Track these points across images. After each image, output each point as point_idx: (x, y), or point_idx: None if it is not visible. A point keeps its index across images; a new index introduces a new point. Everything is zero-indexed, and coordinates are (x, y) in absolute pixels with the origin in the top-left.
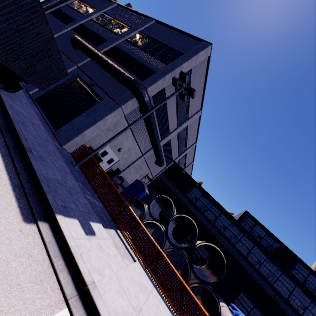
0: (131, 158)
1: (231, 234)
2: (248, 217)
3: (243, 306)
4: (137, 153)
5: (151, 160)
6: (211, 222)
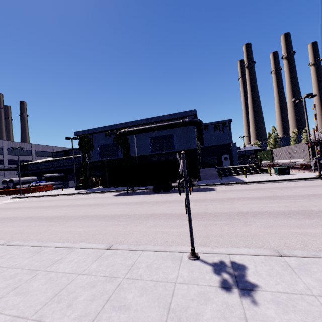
0: (1, 180)
1: (43, 166)
2: (54, 153)
3: (56, 178)
4: (0, 177)
5: (15, 171)
6: (37, 169)
